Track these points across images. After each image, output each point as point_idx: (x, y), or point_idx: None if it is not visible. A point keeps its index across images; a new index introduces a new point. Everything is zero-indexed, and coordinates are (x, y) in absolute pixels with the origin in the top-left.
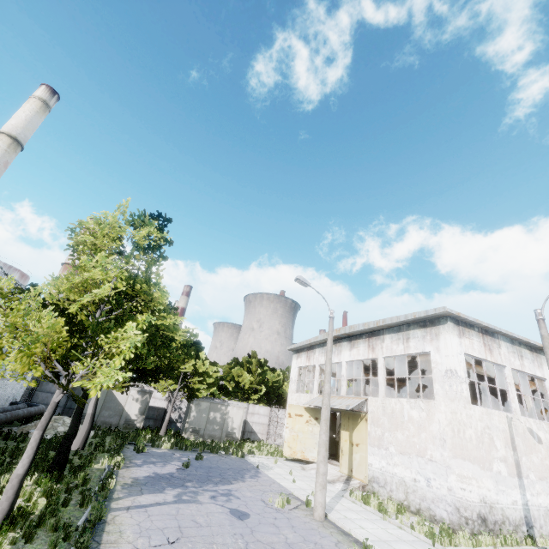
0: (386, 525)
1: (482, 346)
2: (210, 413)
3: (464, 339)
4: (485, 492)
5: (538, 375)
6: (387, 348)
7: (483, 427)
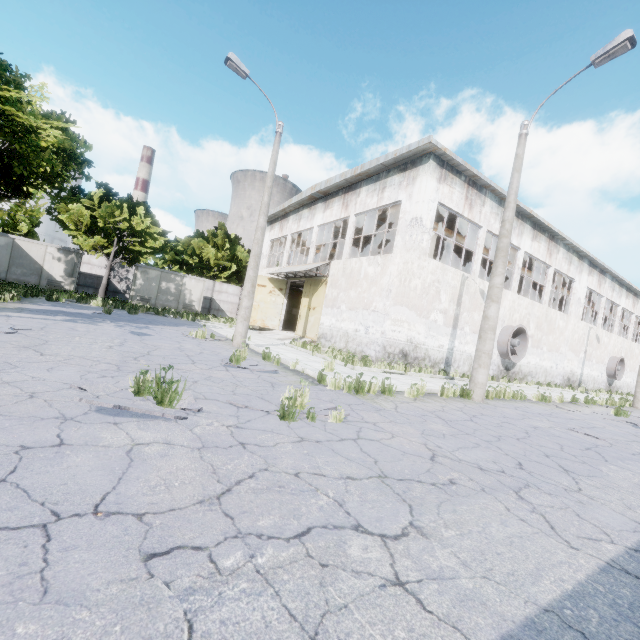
0: (311, 357)
1: (463, 200)
2: (162, 282)
3: (444, 186)
4: (415, 335)
5: (513, 243)
6: (361, 204)
7: (433, 280)
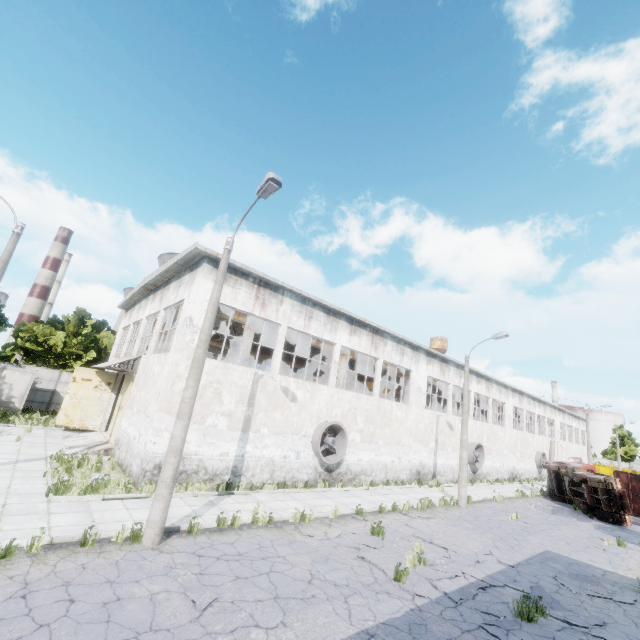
0: (31, 481)
1: (252, 299)
2: None
3: (224, 286)
4: None
5: (326, 338)
6: (168, 299)
7: (210, 381)
